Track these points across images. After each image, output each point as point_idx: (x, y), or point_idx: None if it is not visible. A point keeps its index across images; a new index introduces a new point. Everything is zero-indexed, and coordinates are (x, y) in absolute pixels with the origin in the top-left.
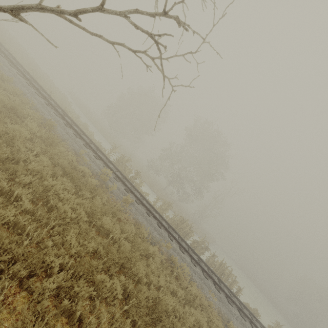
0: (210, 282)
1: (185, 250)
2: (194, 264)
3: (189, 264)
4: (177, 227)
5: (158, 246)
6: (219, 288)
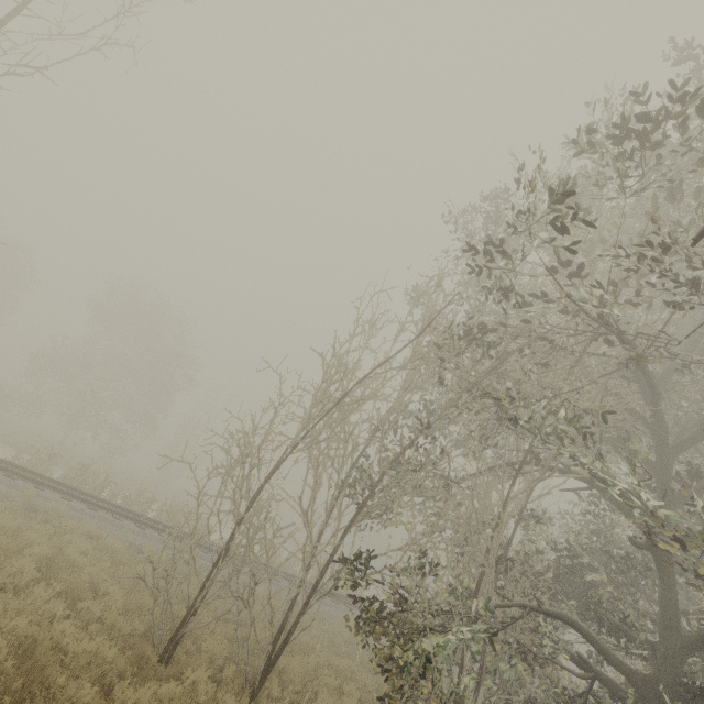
0: (129, 523)
1: (76, 498)
2: (94, 509)
3: (81, 510)
4: (74, 483)
5: (4, 497)
6: (146, 526)
